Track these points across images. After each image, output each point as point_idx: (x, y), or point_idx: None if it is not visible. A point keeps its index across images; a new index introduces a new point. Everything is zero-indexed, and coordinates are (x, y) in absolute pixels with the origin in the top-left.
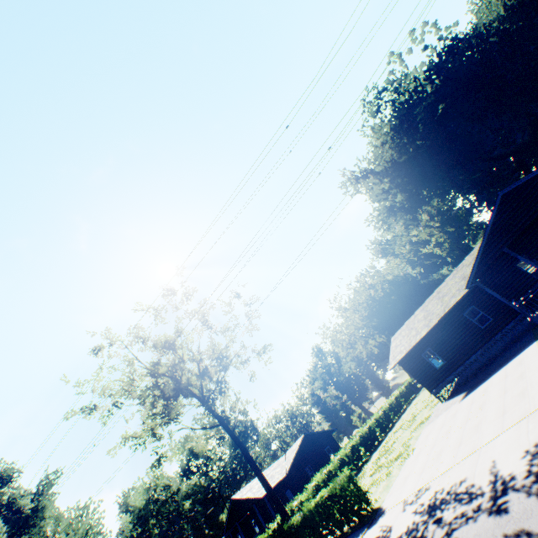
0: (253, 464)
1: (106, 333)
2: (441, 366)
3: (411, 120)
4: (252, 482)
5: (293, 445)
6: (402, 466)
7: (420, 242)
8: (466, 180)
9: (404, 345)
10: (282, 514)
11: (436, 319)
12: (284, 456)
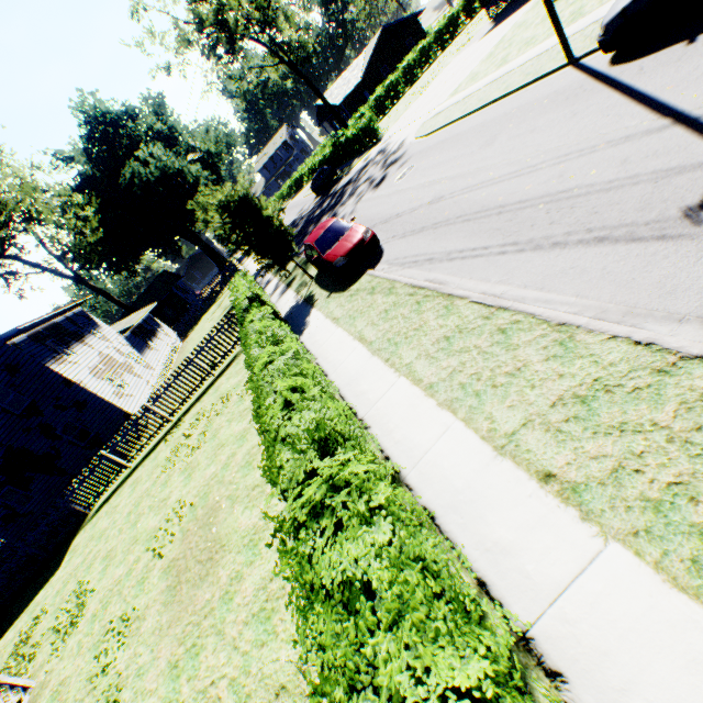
0: (318, 95)
1: None
2: None
3: None
4: (333, 89)
5: (372, 43)
6: (412, 105)
7: None
8: None
9: None
10: (344, 128)
11: None
12: (364, 54)
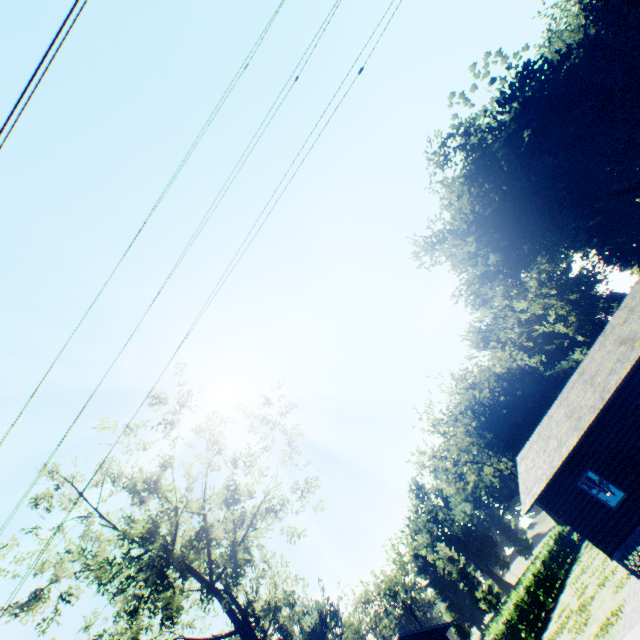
0: None
1: (52, 469)
2: (620, 502)
3: (490, 164)
4: None
5: None
6: None
7: (533, 321)
8: (580, 227)
9: (542, 466)
10: None
11: (591, 415)
12: None
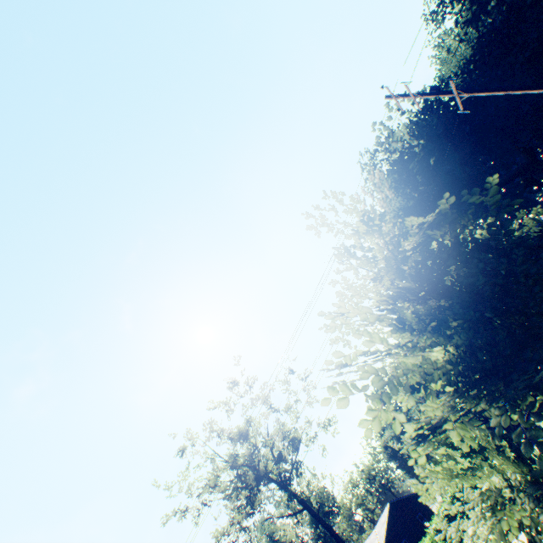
0: None
1: (187, 434)
2: None
3: (408, 171)
4: None
5: (381, 518)
6: None
7: None
8: (478, 209)
9: None
10: None
11: None
12: (374, 531)
